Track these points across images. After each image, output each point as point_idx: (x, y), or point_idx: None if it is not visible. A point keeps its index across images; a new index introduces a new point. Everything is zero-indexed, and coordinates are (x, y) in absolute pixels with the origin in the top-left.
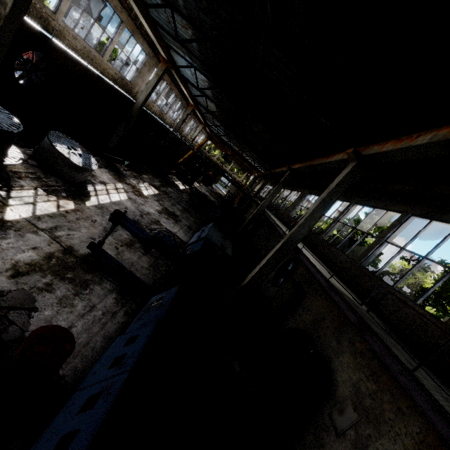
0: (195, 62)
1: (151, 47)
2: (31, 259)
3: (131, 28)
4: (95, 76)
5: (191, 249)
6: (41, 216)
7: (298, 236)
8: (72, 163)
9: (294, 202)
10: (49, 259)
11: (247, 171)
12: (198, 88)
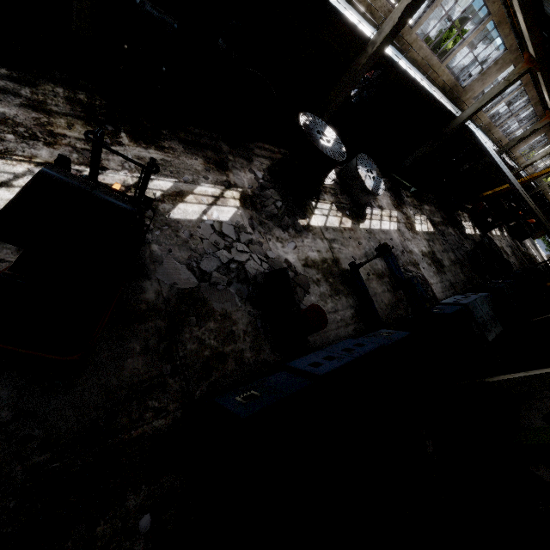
0: None
1: (519, 37)
2: (315, 258)
3: (498, 19)
4: (423, 91)
5: (440, 309)
6: (328, 227)
7: None
8: (364, 186)
9: None
10: (323, 263)
11: None
12: None
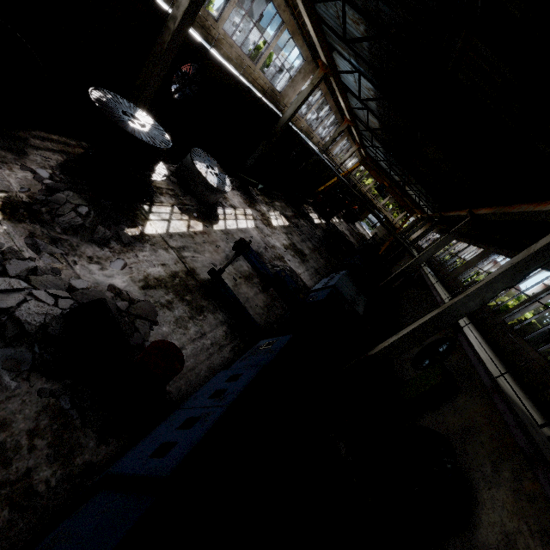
0: (362, 65)
1: (311, 50)
2: (160, 275)
3: (291, 29)
4: (245, 88)
5: (314, 296)
6: (173, 234)
7: (462, 309)
8: (207, 183)
9: (470, 261)
10: (173, 278)
11: (406, 209)
12: (359, 100)
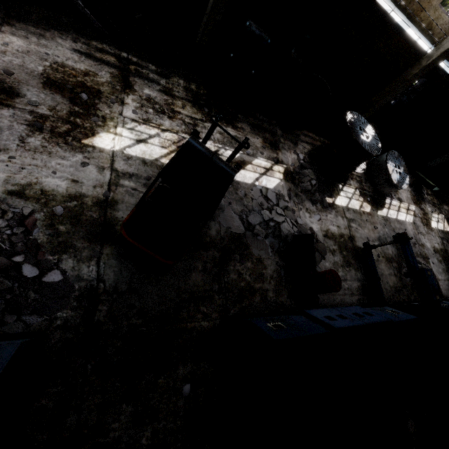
0: None
1: None
2: (334, 232)
3: None
4: None
5: (448, 304)
6: (349, 208)
7: None
8: (389, 179)
9: None
10: (340, 237)
11: None
12: None
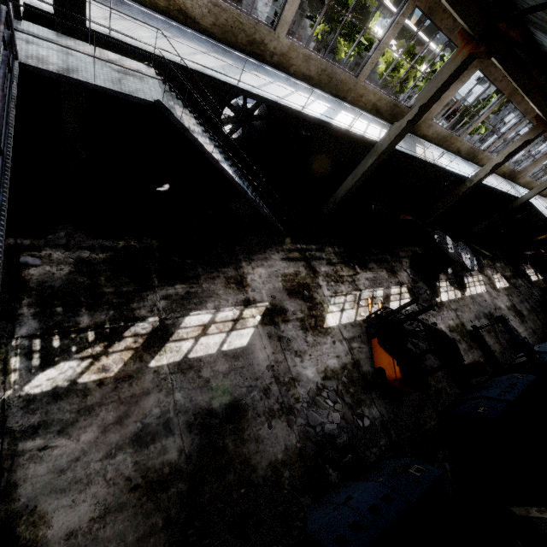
0: None
1: None
2: (452, 325)
3: None
4: (495, 190)
5: (542, 357)
6: (450, 300)
7: None
8: (465, 266)
9: None
10: (457, 327)
11: None
12: None
